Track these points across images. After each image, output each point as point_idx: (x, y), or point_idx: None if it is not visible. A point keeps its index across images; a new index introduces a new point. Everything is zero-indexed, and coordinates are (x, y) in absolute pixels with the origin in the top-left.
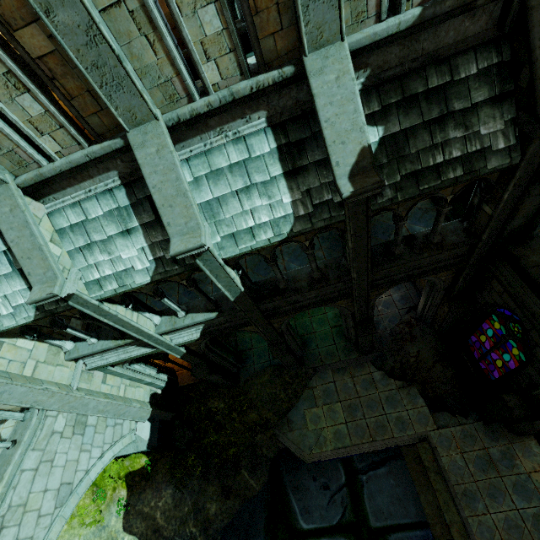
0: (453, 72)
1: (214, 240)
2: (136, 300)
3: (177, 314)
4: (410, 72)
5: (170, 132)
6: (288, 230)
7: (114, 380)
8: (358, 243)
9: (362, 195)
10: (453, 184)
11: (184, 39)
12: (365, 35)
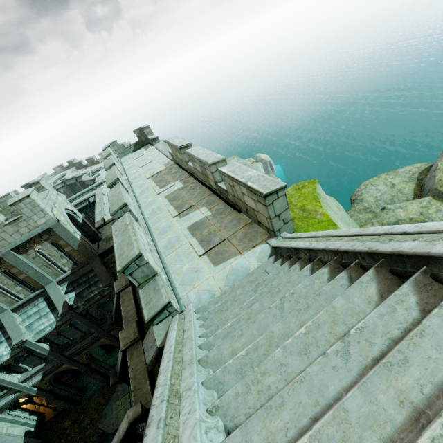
0: (88, 276)
1: (31, 336)
2: (9, 370)
3: (28, 370)
4: (78, 278)
5: (13, 310)
6: (55, 325)
7: (0, 423)
8: (83, 321)
9: (65, 313)
10: (99, 299)
11: (13, 293)
12: (60, 278)
